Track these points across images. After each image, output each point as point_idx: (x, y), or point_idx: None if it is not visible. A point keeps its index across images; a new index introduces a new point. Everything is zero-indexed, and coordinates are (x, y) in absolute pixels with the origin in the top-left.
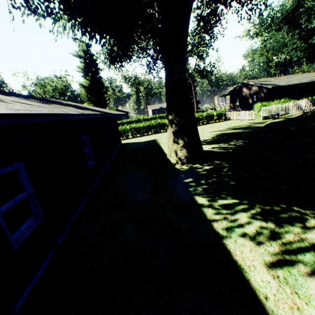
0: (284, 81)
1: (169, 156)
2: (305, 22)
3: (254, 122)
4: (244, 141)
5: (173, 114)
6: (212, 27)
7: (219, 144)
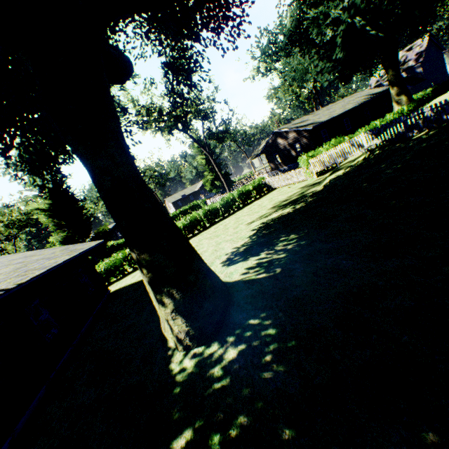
0: (325, 115)
1: (163, 329)
2: (318, 36)
3: (308, 184)
4: (299, 234)
5: (135, 249)
6: (189, 74)
7: (259, 256)
